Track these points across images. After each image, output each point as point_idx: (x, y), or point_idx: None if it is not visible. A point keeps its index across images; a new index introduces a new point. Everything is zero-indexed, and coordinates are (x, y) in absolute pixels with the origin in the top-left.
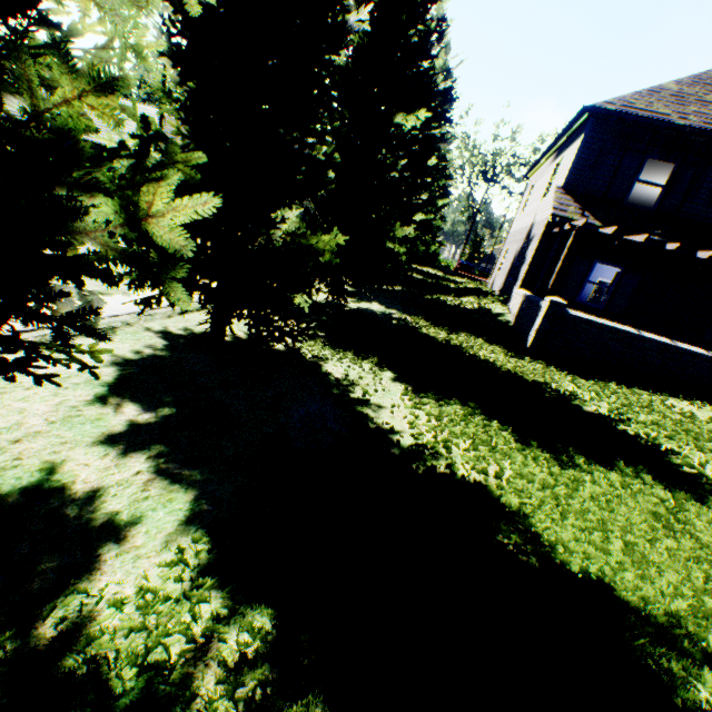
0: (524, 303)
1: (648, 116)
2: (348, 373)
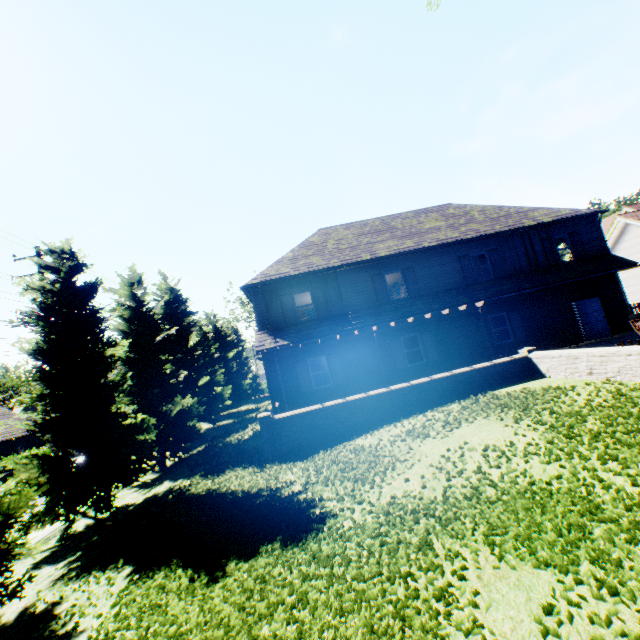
0: None
1: (277, 277)
2: (80, 599)
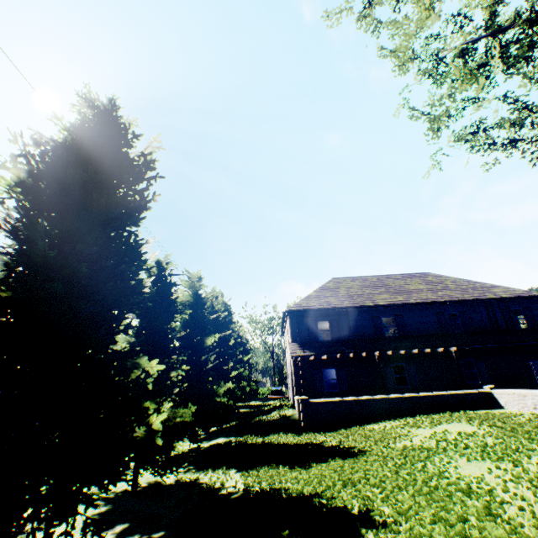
0: (297, 403)
1: (308, 308)
2: (211, 478)
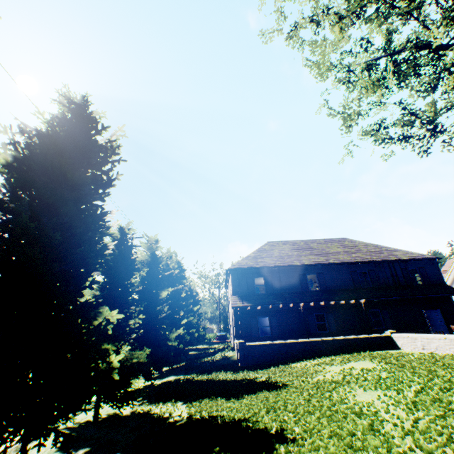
0: (236, 346)
1: (247, 266)
2: (162, 409)
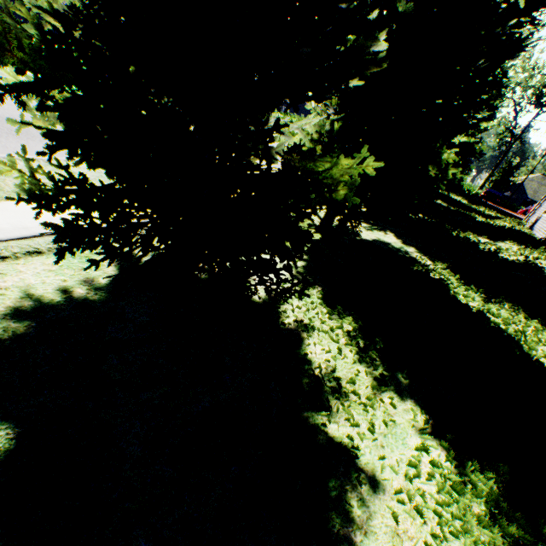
0: None
1: None
2: (336, 363)
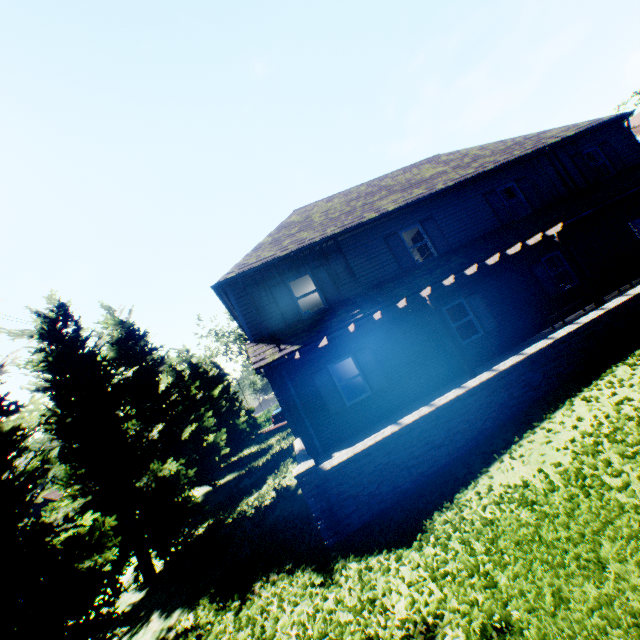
0: None
1: (261, 263)
2: None
